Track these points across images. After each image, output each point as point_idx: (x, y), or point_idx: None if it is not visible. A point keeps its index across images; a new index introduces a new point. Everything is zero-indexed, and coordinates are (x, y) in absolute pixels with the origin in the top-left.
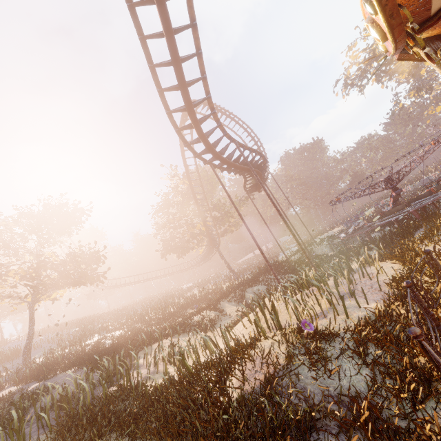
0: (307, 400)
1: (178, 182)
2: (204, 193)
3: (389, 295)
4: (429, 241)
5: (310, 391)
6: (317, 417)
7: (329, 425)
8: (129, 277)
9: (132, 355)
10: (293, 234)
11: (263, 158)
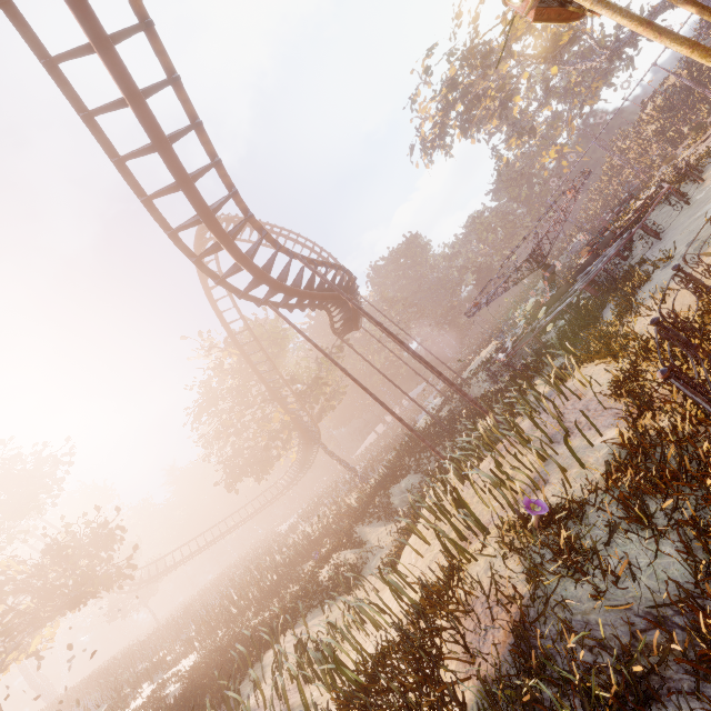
0: (603, 643)
1: (221, 356)
2: (270, 360)
3: (629, 409)
4: (631, 316)
5: (598, 623)
6: (640, 672)
7: (669, 677)
8: (180, 549)
9: (229, 696)
10: (438, 372)
11: (348, 275)
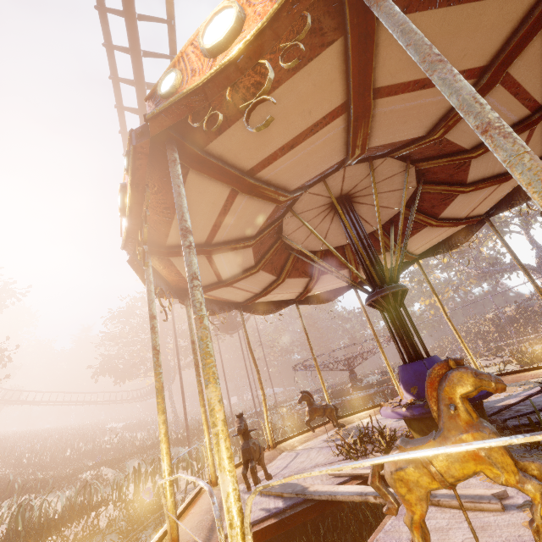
0: None
1: None
2: None
3: None
4: None
5: None
6: None
7: None
8: (37, 392)
9: None
10: None
11: None
